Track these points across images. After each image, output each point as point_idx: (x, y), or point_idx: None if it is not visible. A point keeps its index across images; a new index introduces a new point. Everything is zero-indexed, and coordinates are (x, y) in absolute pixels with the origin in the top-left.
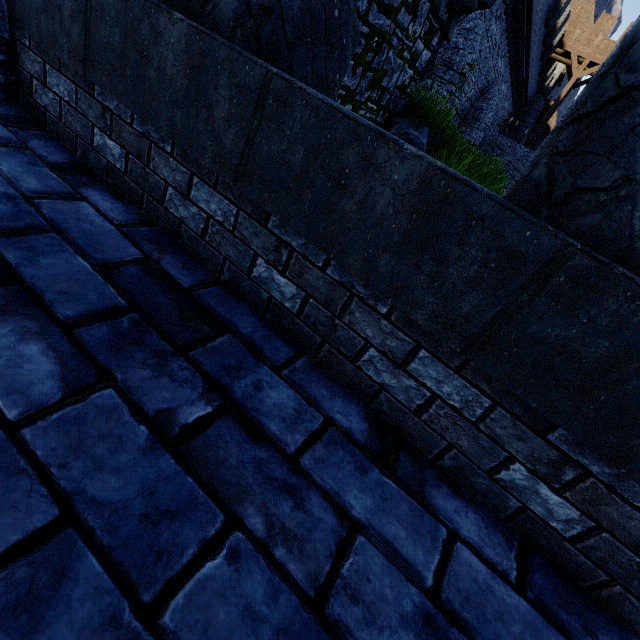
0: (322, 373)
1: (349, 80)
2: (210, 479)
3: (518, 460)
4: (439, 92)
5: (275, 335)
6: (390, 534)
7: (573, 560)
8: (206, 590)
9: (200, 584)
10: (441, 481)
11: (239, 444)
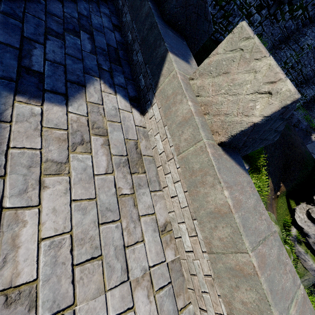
0: (118, 21)
1: (212, 9)
2: (89, 3)
3: (129, 30)
4: (285, 52)
5: (115, 13)
6: (105, 24)
7: (128, 49)
8: (82, 1)
9: (82, 1)
10: (121, 37)
11: (96, 7)
